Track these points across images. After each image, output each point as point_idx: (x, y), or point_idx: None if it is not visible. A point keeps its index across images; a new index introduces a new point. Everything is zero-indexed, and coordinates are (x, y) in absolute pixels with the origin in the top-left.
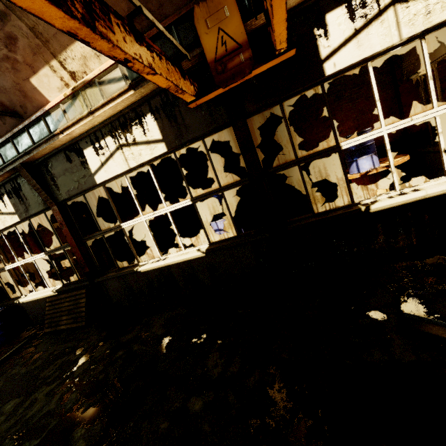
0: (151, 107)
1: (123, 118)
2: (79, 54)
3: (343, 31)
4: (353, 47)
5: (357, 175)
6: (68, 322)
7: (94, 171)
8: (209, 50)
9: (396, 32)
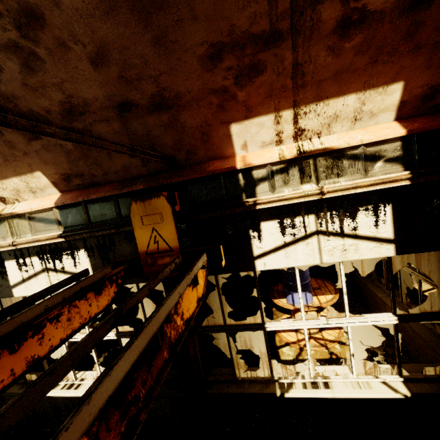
0: (86, 244)
1: (55, 245)
2: (11, 186)
3: (275, 240)
4: (282, 255)
5: (292, 307)
6: None
7: (13, 283)
8: (141, 242)
9: (318, 255)
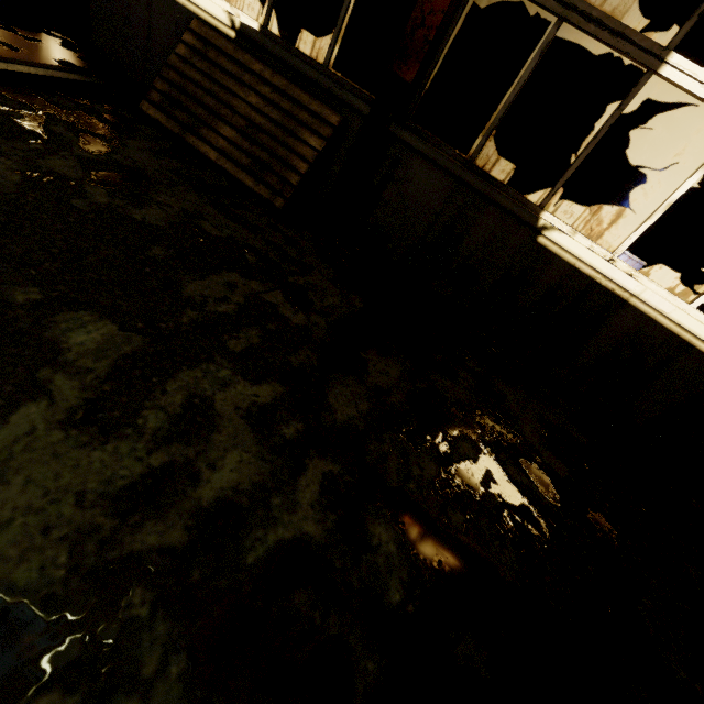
0: None
1: None
2: None
3: None
4: None
5: None
6: (233, 153)
7: None
8: None
9: None
